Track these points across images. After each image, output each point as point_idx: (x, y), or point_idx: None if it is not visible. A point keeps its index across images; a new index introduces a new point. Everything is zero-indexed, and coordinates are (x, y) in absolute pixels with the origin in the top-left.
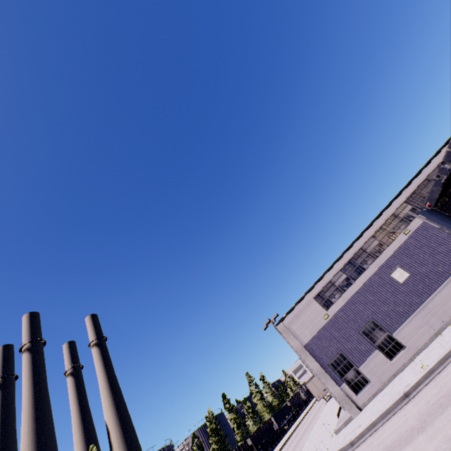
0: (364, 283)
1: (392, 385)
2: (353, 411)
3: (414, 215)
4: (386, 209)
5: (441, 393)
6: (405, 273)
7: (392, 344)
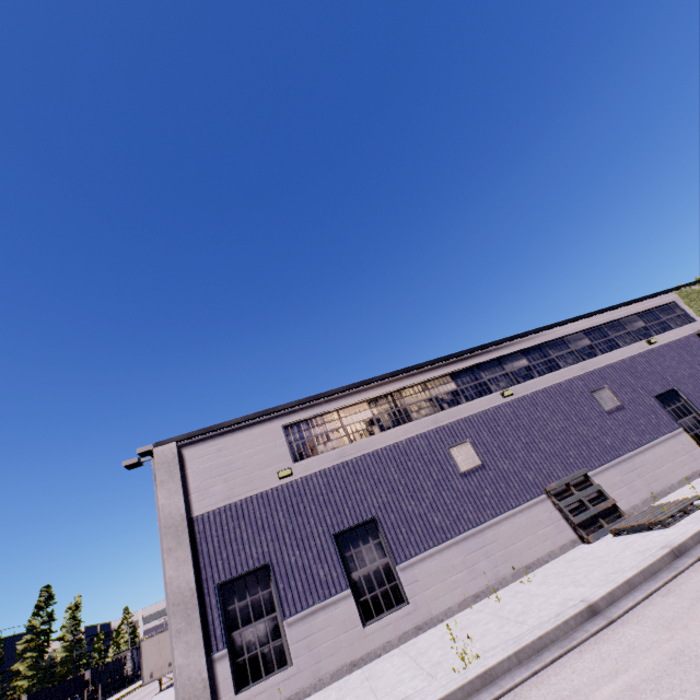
0: (398, 443)
1: (343, 689)
2: None
3: None
4: (493, 346)
5: None
6: (475, 457)
7: (386, 589)
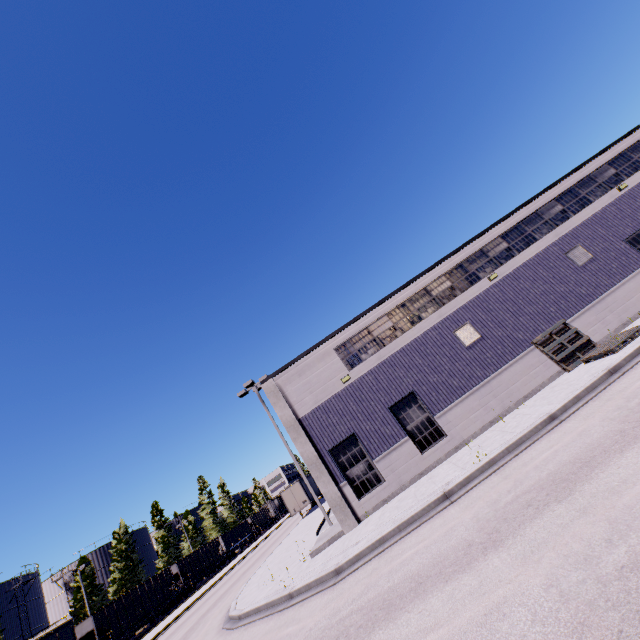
0: (416, 339)
1: (418, 486)
2: (348, 523)
3: None
4: (475, 240)
5: (522, 487)
6: (475, 333)
7: (430, 431)
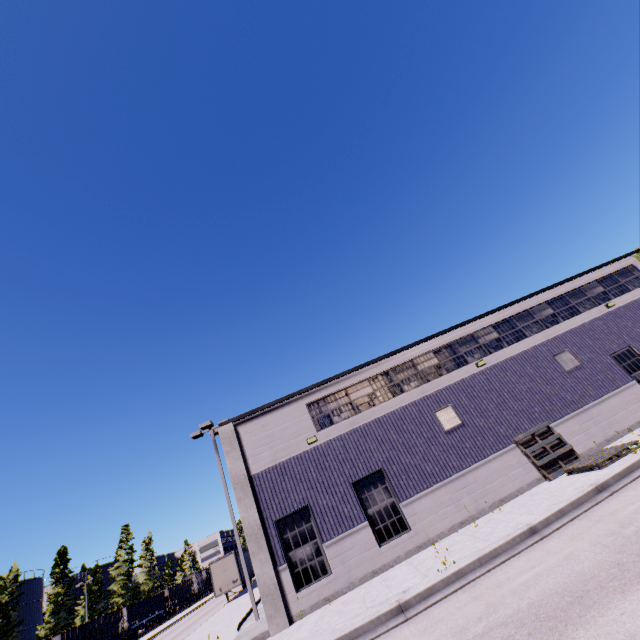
0: (394, 411)
1: (368, 587)
2: (277, 621)
3: None
4: (467, 324)
5: (497, 616)
6: (456, 418)
7: (393, 520)
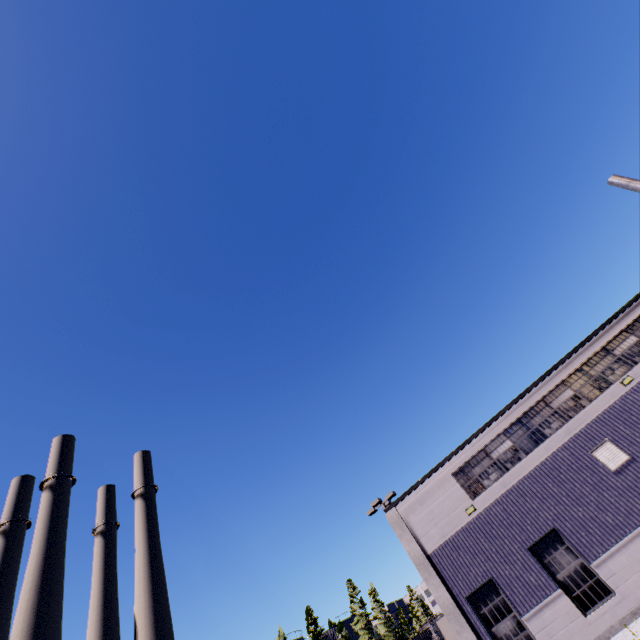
0: (543, 461)
1: None
2: None
3: (636, 186)
4: (591, 339)
5: None
6: (621, 453)
7: (590, 584)
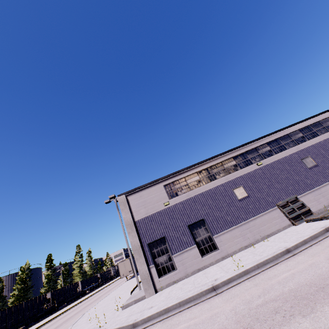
0: (211, 189)
1: (196, 277)
2: (149, 291)
3: None
4: (252, 142)
5: (270, 295)
6: (245, 192)
7: (209, 244)
